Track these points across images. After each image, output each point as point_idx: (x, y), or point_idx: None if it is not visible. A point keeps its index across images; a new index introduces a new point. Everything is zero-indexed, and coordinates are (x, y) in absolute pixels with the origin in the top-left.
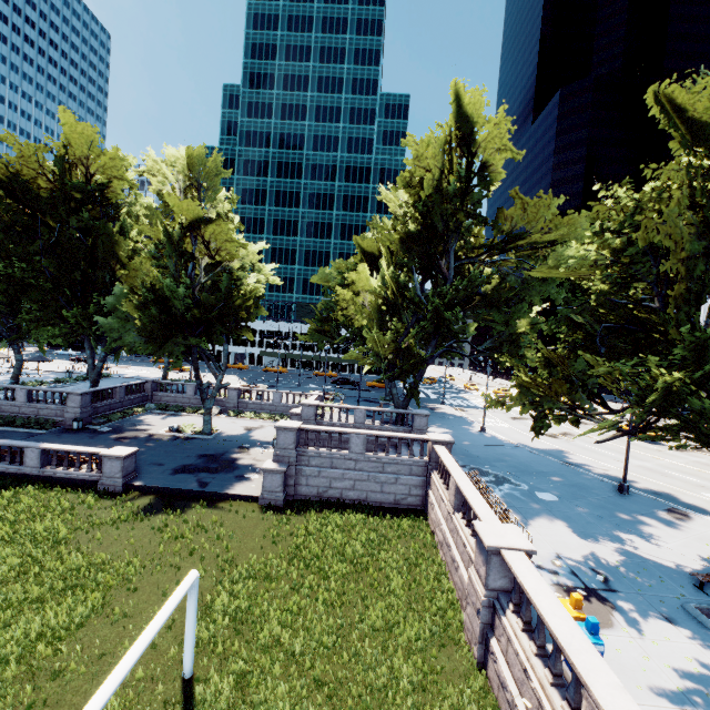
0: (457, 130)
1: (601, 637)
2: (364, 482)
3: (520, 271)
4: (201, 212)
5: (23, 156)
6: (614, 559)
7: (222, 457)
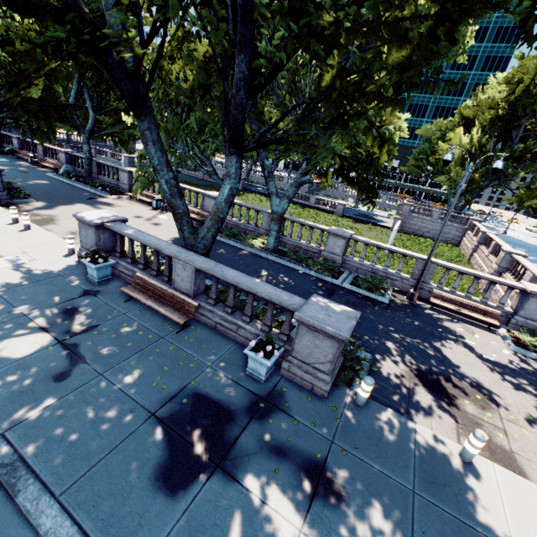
0: None
1: None
2: (434, 231)
3: None
4: None
5: None
6: (532, 259)
7: (368, 216)
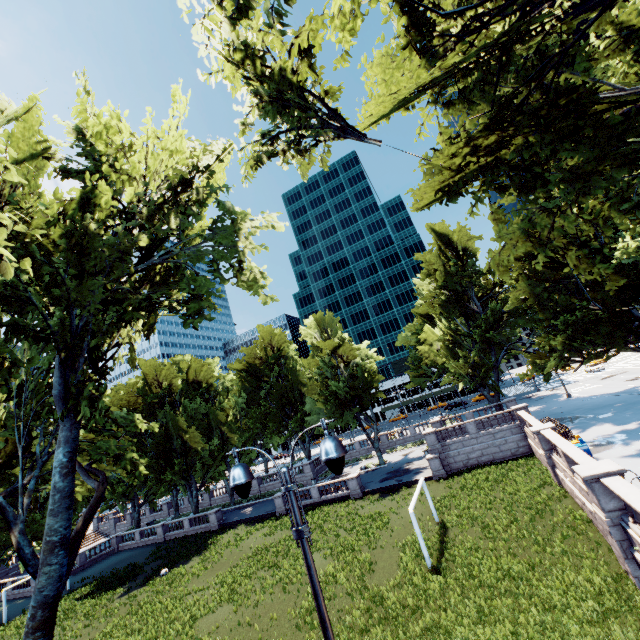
0: (440, 241)
1: (605, 452)
2: (487, 449)
3: None
4: (334, 343)
5: (249, 355)
6: (633, 427)
7: (400, 470)
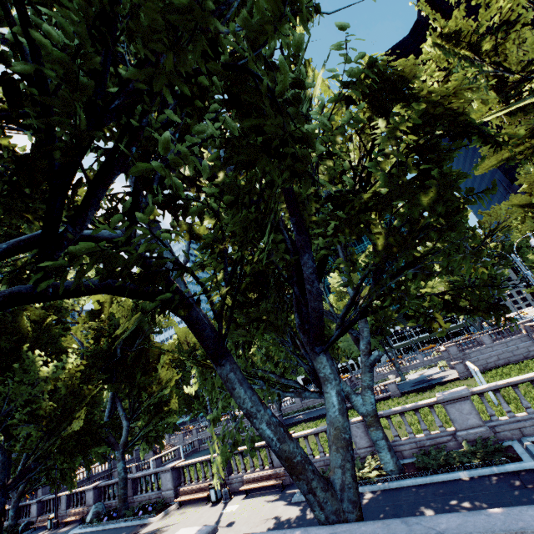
0: None
1: None
2: (502, 354)
3: (509, 237)
4: None
5: None
6: None
7: (424, 380)
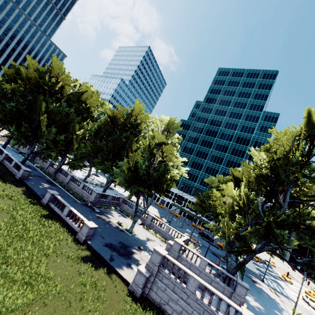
0: (305, 130)
1: None
2: (188, 314)
3: None
4: (164, 140)
5: (120, 111)
6: None
7: (128, 248)
